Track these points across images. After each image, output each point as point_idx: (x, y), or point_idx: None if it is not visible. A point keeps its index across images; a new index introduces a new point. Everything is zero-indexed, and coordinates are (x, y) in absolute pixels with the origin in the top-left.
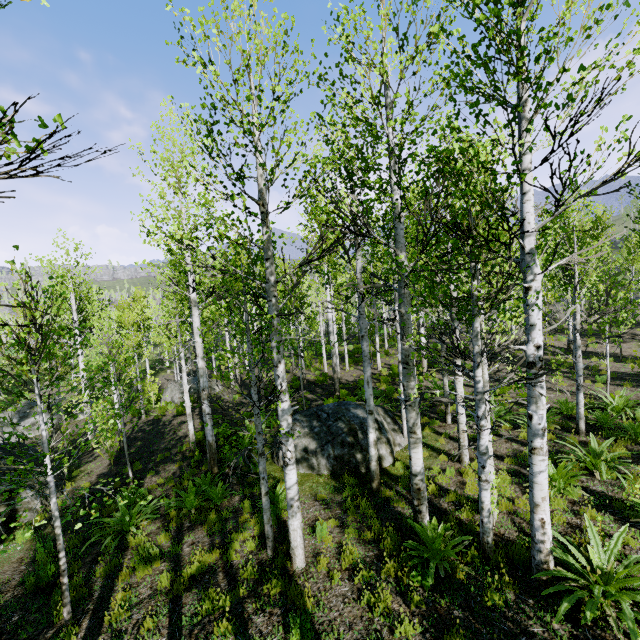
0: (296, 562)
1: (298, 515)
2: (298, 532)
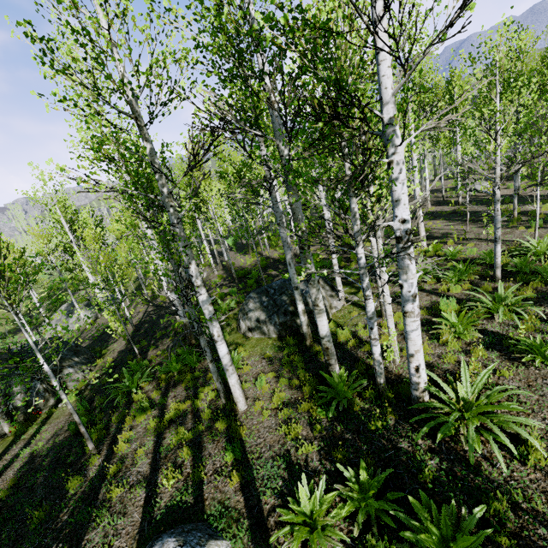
0: (239, 406)
1: (234, 375)
2: (236, 387)
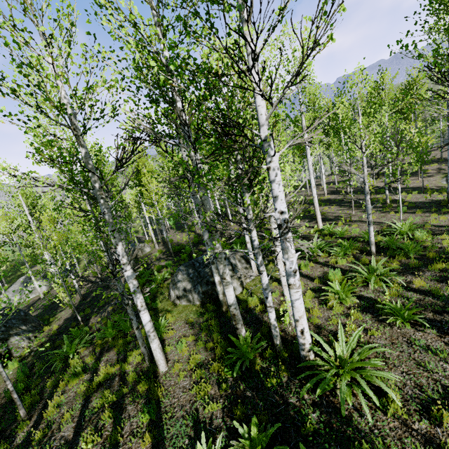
0: (160, 368)
1: (155, 340)
2: (157, 351)
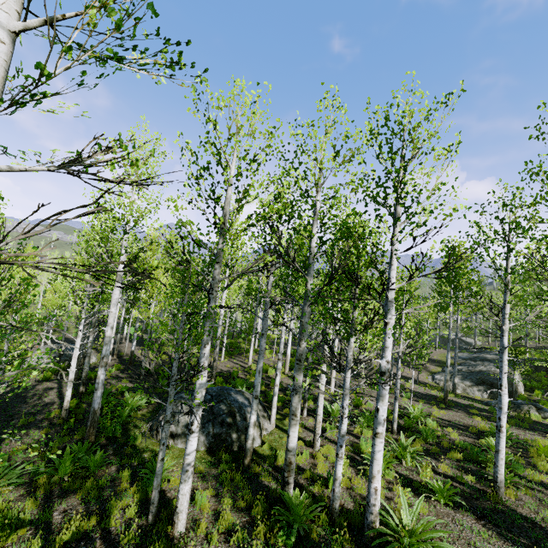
0: (178, 526)
1: (190, 480)
2: (186, 496)
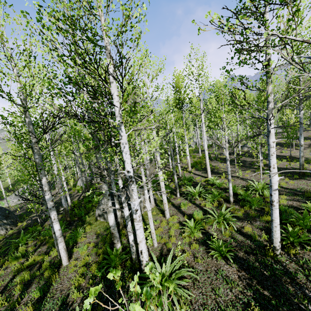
0: (63, 262)
1: (61, 243)
2: (62, 250)
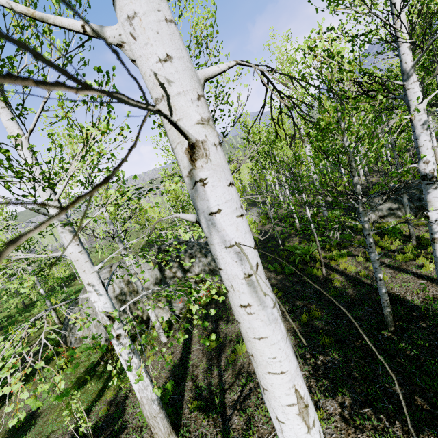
0: None
1: None
2: None
